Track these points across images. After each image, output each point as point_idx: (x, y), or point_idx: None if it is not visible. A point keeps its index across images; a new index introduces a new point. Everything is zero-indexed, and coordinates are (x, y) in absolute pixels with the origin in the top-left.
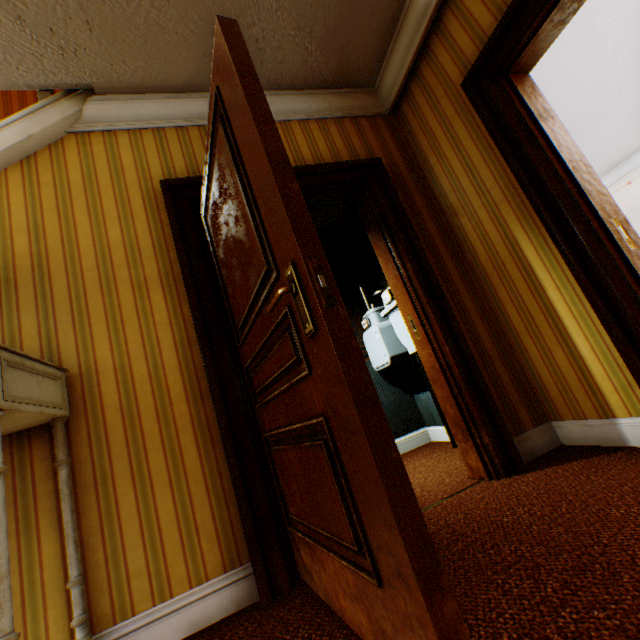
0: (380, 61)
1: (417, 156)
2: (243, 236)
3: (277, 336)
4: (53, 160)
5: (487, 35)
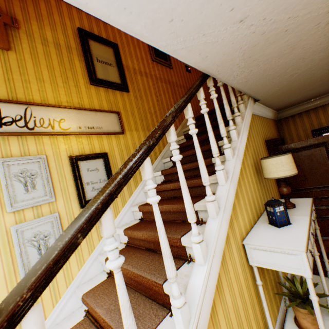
0: (286, 108)
1: (281, 136)
2: (320, 173)
3: (327, 197)
4: (251, 124)
5: (322, 124)
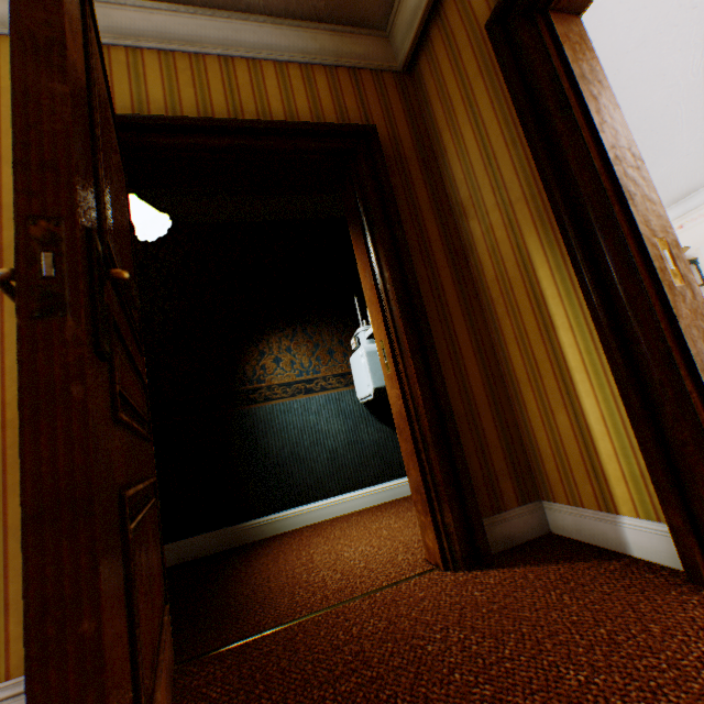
0: None
1: (430, 132)
2: None
3: None
4: None
5: None
